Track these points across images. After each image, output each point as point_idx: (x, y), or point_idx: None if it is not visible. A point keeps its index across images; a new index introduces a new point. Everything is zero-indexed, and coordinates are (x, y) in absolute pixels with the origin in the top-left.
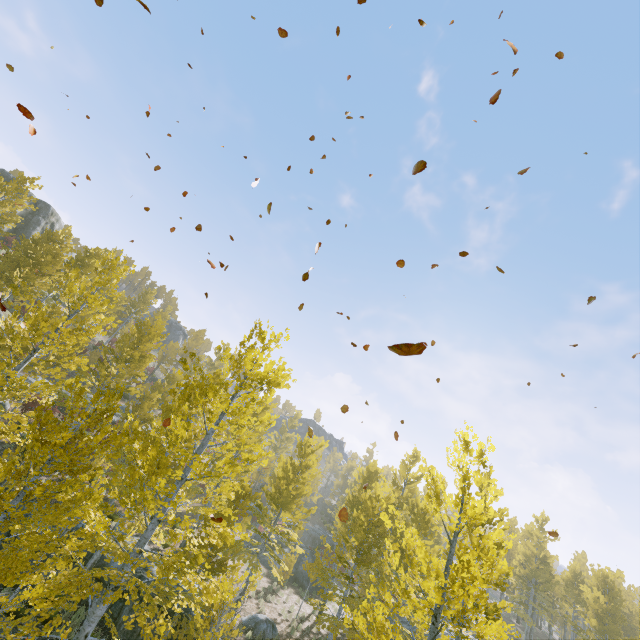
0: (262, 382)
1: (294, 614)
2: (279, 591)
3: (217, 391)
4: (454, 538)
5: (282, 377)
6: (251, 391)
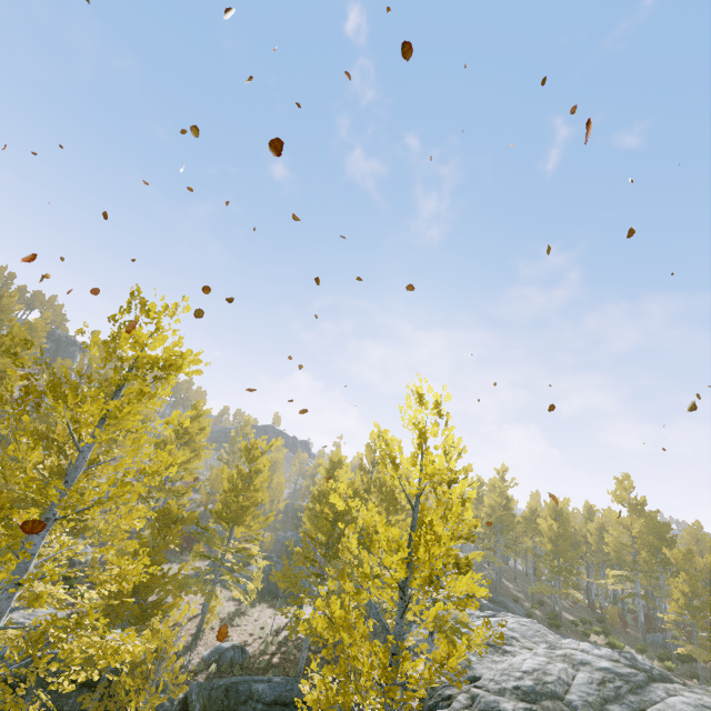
0: (152, 368)
1: (268, 629)
2: (249, 611)
3: (77, 388)
4: (416, 502)
5: (190, 362)
6: (139, 383)
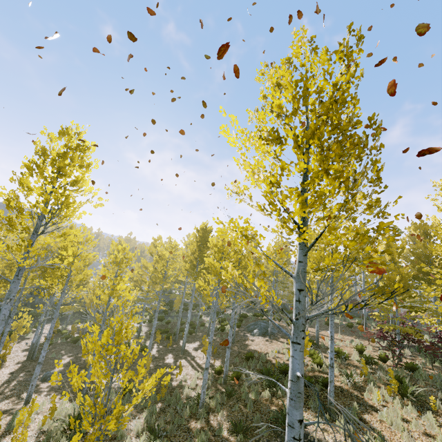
0: None
1: None
2: None
3: None
4: None
5: None
6: None
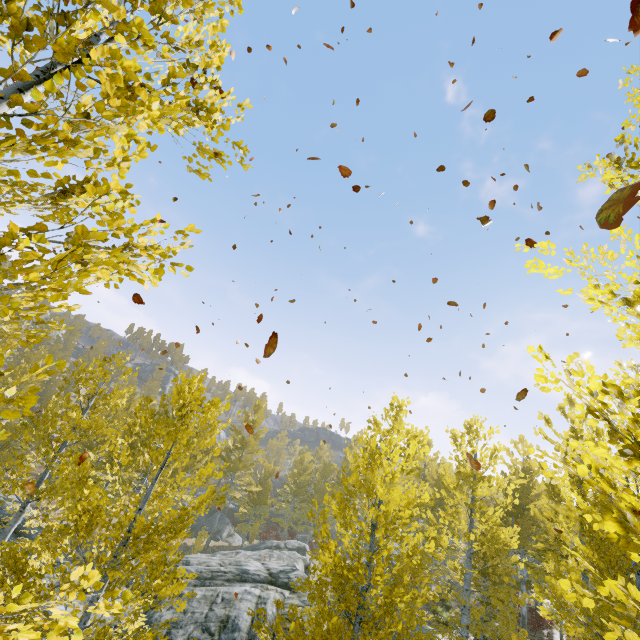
0: None
1: None
2: None
3: None
4: None
5: None
6: None
